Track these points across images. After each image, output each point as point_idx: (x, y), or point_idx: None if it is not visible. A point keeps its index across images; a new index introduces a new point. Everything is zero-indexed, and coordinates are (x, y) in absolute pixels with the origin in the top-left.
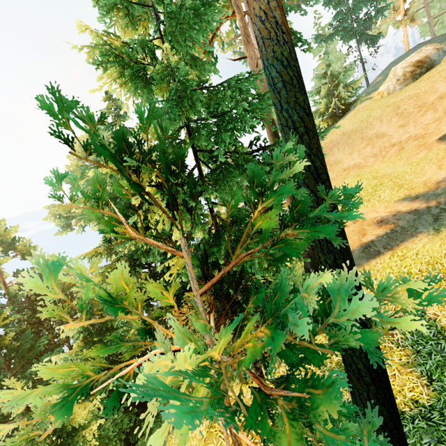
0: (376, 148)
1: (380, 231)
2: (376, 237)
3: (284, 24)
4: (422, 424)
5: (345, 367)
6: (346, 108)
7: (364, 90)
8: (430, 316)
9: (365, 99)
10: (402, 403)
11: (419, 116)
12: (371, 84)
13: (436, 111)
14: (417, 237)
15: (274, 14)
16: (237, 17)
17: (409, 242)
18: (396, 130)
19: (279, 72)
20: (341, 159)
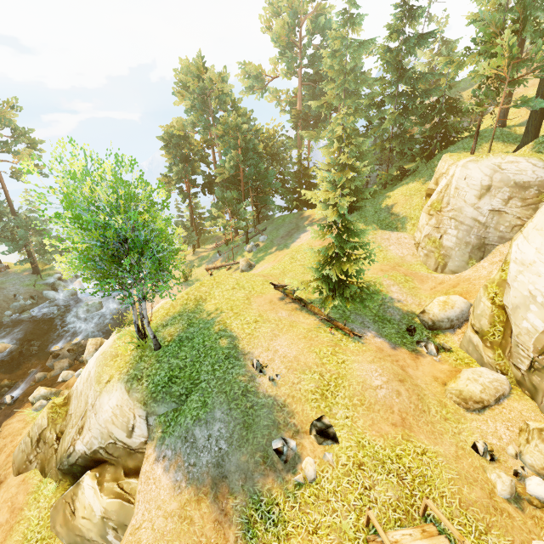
0: None
1: None
2: None
3: None
4: None
5: (531, 112)
6: None
7: None
8: None
9: None
10: None
11: None
12: None
13: None
14: None
15: None
16: None
17: None
18: None
19: None
20: None
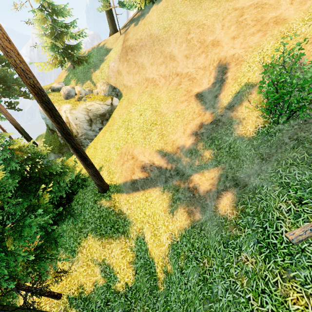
0: (168, 70)
1: (141, 175)
2: (139, 179)
3: None
4: (123, 300)
5: None
6: None
7: None
8: (146, 240)
9: None
10: (121, 286)
11: (197, 55)
12: None
13: (207, 58)
14: (155, 189)
15: None
16: None
17: (152, 189)
18: (182, 59)
19: None
20: (146, 66)
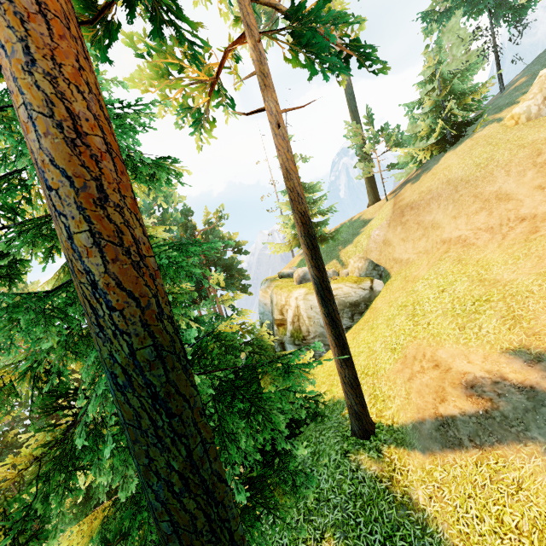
0: (494, 218)
1: (467, 404)
2: (460, 414)
3: (118, 282)
4: None
5: None
6: (463, 128)
7: (495, 95)
8: None
9: (491, 120)
10: None
11: None
12: (507, 89)
13: None
14: (525, 447)
15: (87, 263)
16: (249, 43)
17: (511, 448)
18: (530, 193)
19: (114, 392)
20: (441, 223)
